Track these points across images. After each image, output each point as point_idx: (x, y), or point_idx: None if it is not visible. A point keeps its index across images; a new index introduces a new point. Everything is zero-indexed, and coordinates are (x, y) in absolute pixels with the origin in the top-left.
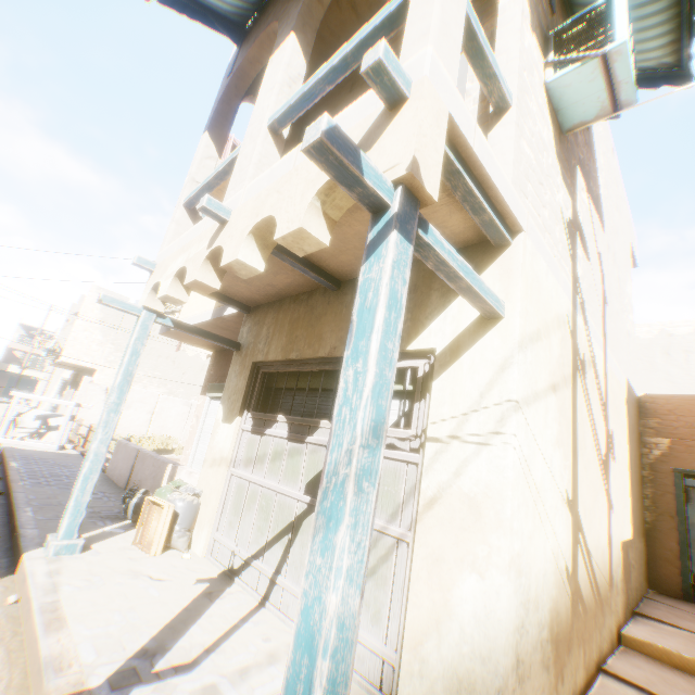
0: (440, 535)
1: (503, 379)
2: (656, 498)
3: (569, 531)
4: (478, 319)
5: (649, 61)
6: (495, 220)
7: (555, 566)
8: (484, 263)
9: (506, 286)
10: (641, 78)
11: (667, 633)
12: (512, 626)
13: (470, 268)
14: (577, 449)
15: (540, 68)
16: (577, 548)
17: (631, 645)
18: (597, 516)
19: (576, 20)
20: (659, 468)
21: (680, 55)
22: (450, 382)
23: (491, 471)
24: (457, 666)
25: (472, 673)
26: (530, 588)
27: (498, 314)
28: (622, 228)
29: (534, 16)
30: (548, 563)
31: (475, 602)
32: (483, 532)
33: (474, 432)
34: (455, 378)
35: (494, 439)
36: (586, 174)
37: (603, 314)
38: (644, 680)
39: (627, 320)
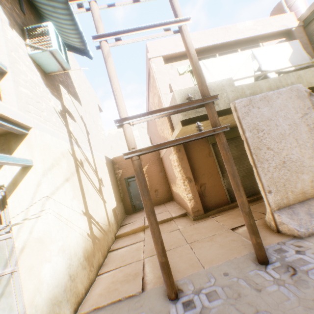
0: (30, 259)
1: (40, 190)
2: (123, 189)
3: (87, 222)
4: (23, 167)
5: (77, 45)
6: (15, 128)
7: (82, 237)
8: (19, 142)
9: (31, 152)
10: (77, 50)
11: (127, 227)
12: (65, 268)
13: (5, 155)
14: (85, 193)
15: (24, 46)
16: (92, 225)
17: (119, 237)
18: (100, 208)
19: (35, 27)
20: (121, 179)
21: (86, 47)
22: (17, 198)
23: (44, 225)
24: (50, 295)
25: (55, 293)
26: (71, 251)
27: (30, 165)
28: (93, 100)
29: (12, 19)
30: (79, 238)
31: (50, 271)
32: (47, 247)
33: (33, 214)
34: (19, 195)
35: (42, 213)
36: (67, 85)
37: (88, 138)
38: (119, 246)
39: (102, 134)
